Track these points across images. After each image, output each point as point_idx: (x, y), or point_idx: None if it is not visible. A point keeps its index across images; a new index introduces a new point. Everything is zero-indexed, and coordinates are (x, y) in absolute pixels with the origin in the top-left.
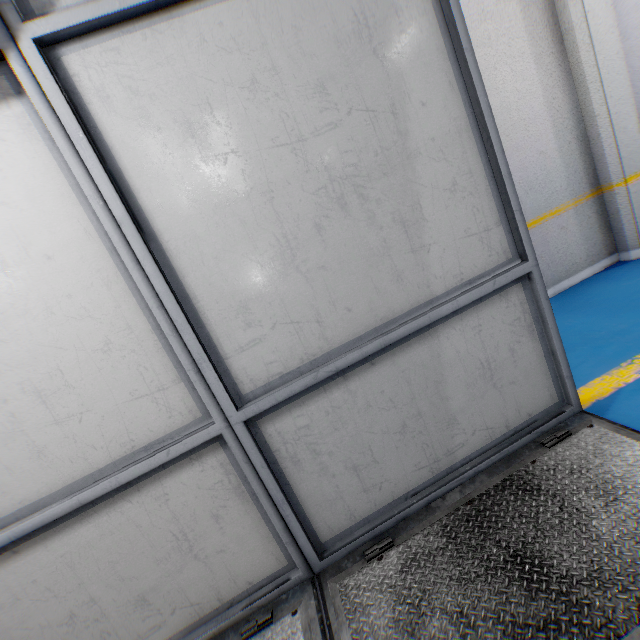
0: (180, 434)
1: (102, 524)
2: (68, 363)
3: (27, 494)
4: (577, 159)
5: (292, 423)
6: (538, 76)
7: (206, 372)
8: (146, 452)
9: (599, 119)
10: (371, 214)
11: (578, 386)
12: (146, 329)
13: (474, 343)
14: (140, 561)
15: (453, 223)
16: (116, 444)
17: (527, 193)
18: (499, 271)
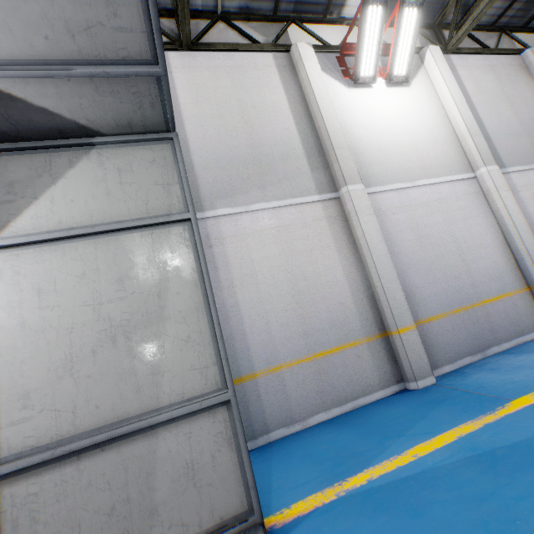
0: None
1: None
2: None
3: None
4: (368, 310)
5: (26, 488)
6: (339, 258)
7: None
8: None
9: (378, 289)
10: (131, 348)
11: (299, 498)
12: None
13: (184, 446)
14: None
15: (184, 360)
16: None
17: (331, 328)
18: (211, 395)
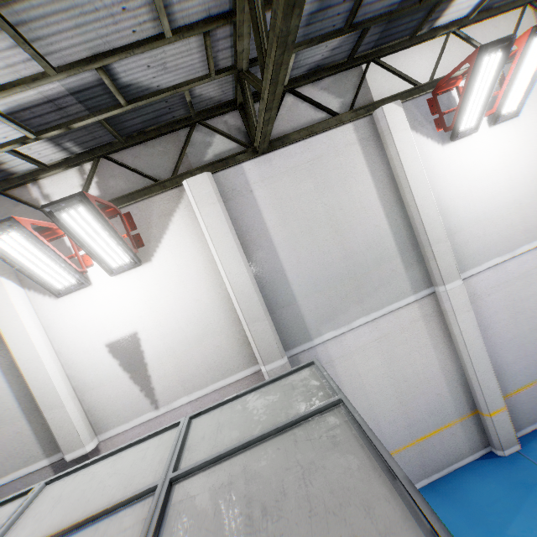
0: None
1: None
2: None
3: None
4: (461, 395)
5: None
6: (435, 354)
7: None
8: None
9: (473, 380)
10: None
11: None
12: None
13: None
14: None
15: None
16: None
17: (430, 416)
18: None
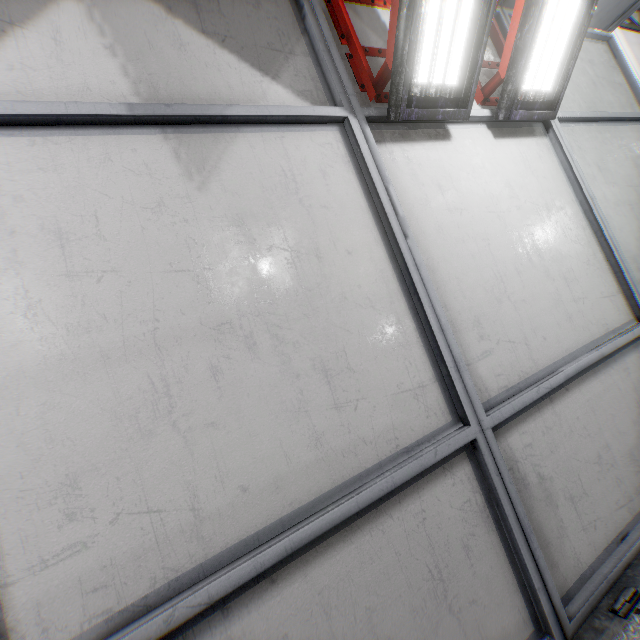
0: (624, 327)
1: (602, 381)
2: (574, 266)
3: (567, 346)
4: None
5: None
6: None
7: (635, 287)
8: (612, 334)
9: None
10: None
11: None
12: (600, 258)
13: None
14: (623, 419)
15: None
16: (599, 324)
17: None
18: None
